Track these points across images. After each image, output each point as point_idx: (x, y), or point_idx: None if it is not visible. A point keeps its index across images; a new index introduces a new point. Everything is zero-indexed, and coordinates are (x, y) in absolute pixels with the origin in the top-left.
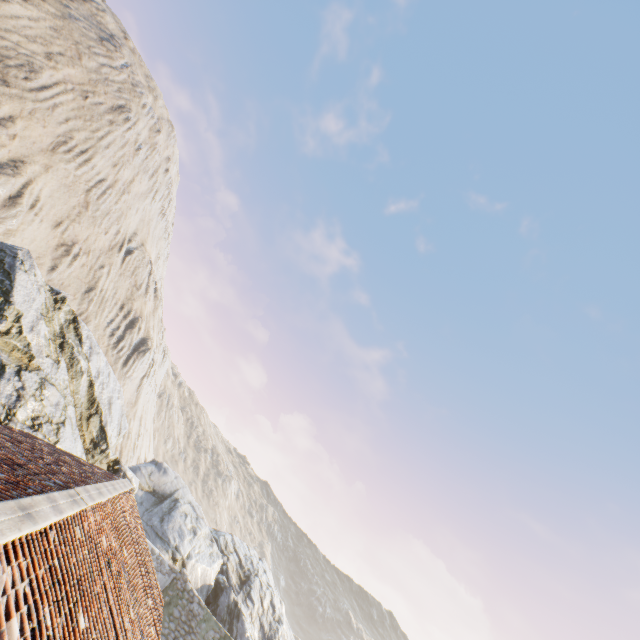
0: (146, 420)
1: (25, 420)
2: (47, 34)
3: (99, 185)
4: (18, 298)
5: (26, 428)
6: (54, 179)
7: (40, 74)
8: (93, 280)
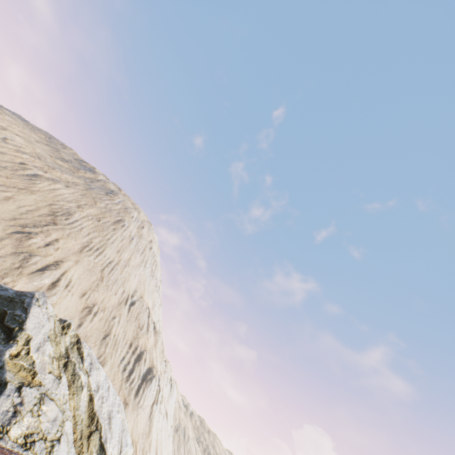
0: (161, 451)
1: (17, 438)
2: (78, 197)
3: (109, 265)
4: (30, 325)
5: (16, 447)
6: (81, 267)
7: (74, 215)
8: (108, 328)
